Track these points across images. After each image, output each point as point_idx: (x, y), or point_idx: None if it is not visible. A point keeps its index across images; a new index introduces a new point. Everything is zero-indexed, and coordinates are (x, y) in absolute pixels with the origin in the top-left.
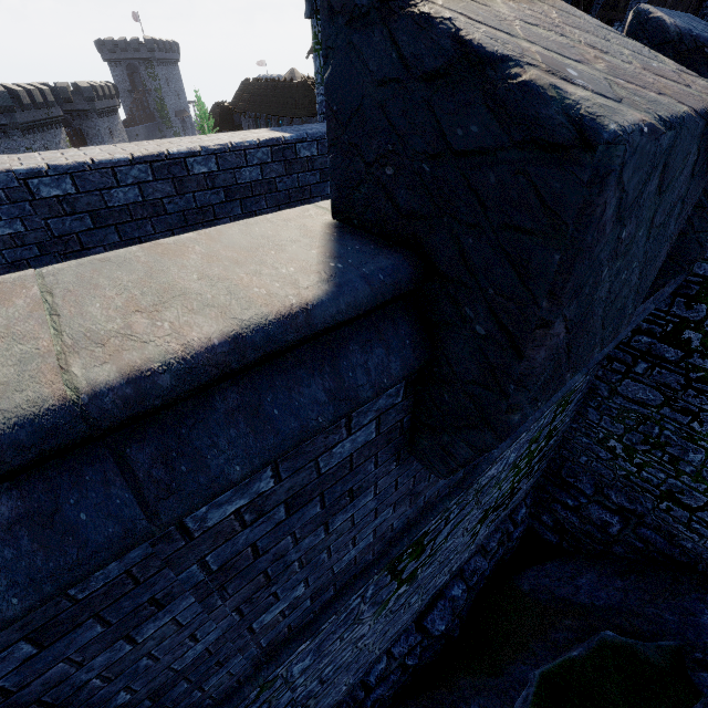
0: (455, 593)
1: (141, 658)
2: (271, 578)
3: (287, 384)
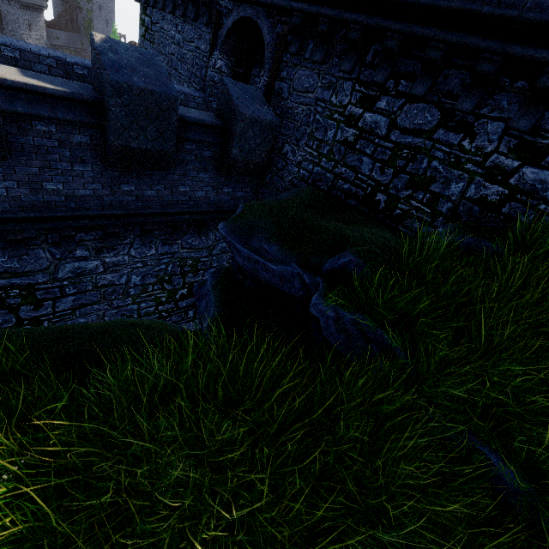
0: None
1: None
2: None
3: None
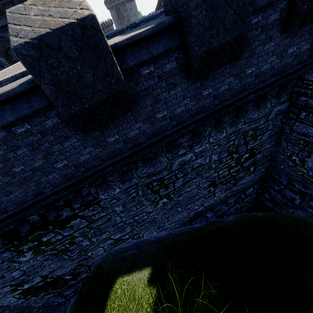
0: (207, 215)
1: (21, 159)
2: (50, 153)
3: (19, 104)
